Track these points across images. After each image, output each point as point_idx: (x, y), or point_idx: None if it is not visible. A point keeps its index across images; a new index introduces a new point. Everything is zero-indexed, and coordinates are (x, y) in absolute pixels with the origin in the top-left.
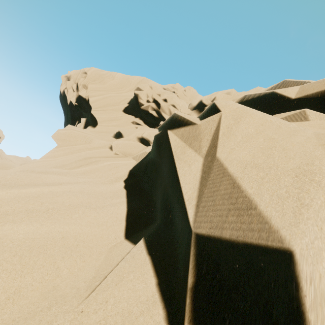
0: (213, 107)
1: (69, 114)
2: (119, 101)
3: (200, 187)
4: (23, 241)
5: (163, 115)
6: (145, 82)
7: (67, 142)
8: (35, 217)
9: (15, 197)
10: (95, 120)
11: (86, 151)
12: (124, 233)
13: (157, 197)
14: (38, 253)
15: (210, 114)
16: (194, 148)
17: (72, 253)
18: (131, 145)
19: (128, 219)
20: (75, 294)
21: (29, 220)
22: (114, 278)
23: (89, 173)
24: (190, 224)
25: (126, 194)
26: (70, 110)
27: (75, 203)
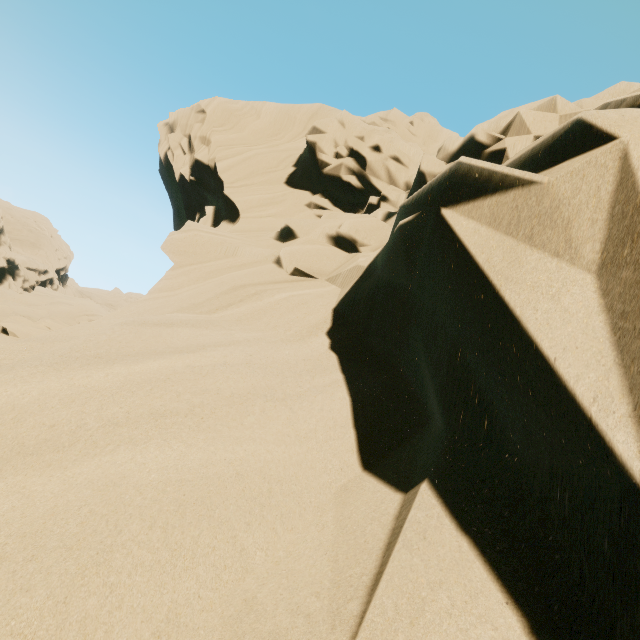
0: (577, 133)
1: (180, 201)
2: (275, 163)
3: (627, 361)
4: (160, 489)
5: (373, 182)
6: (324, 114)
7: (190, 257)
8: (171, 427)
9: (124, 383)
10: (233, 207)
11: (231, 273)
12: (358, 456)
13: (411, 369)
14: (198, 518)
15: (565, 152)
16: (547, 247)
17: (265, 512)
18: (320, 254)
19: (358, 423)
20: (307, 635)
21: (162, 435)
22: (398, 600)
23: (249, 319)
24: (632, 479)
25: (338, 363)
26: (182, 193)
27: (242, 390)
